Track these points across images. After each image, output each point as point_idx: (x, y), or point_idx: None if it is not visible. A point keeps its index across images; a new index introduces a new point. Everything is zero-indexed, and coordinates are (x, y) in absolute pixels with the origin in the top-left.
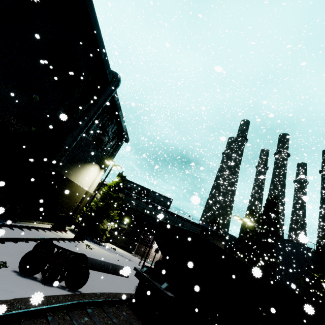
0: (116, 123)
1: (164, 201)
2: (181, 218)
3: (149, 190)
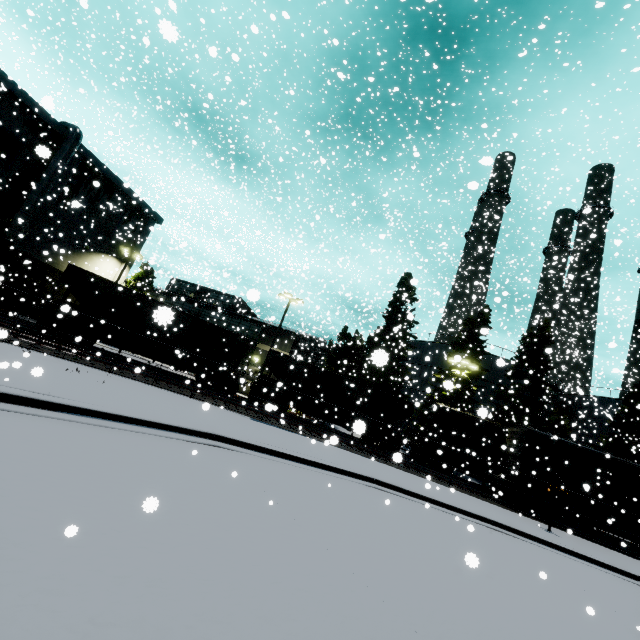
0: (122, 195)
1: (230, 303)
2: (237, 317)
3: (209, 289)
